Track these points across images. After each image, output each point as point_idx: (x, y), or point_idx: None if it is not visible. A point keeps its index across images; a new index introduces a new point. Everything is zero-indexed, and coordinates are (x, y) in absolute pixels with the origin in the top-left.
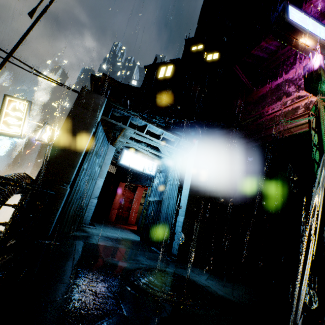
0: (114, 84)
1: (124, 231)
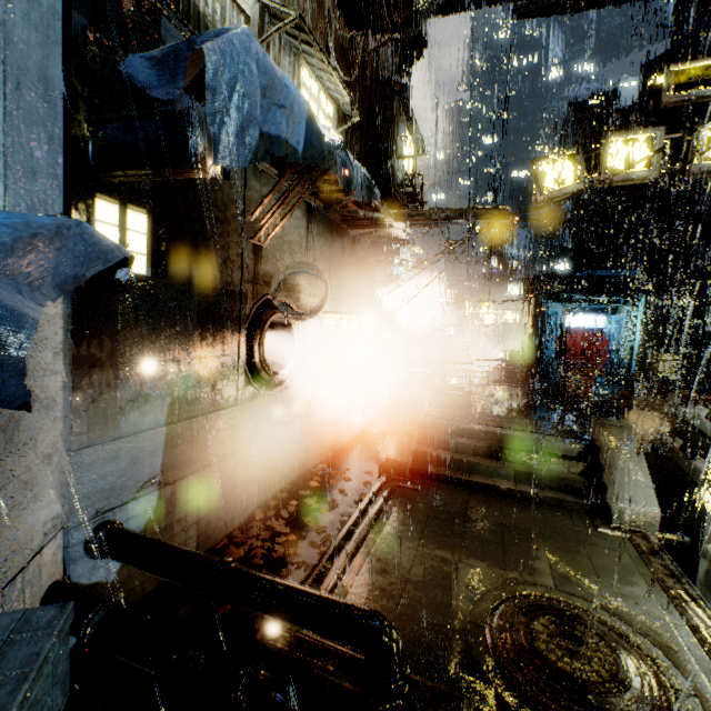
0: (553, 278)
1: None
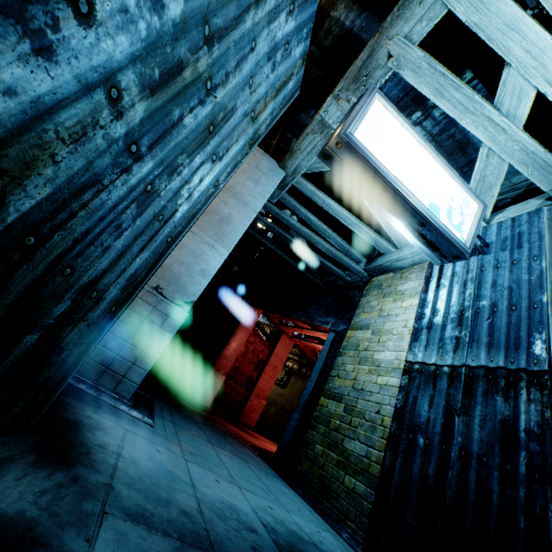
0: None
1: (248, 461)
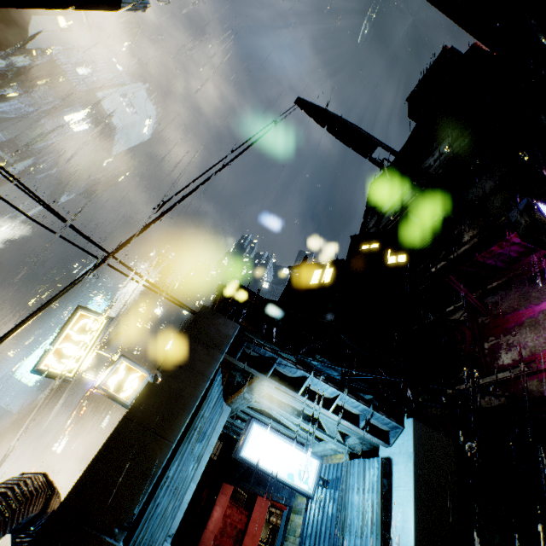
0: (253, 300)
1: None
